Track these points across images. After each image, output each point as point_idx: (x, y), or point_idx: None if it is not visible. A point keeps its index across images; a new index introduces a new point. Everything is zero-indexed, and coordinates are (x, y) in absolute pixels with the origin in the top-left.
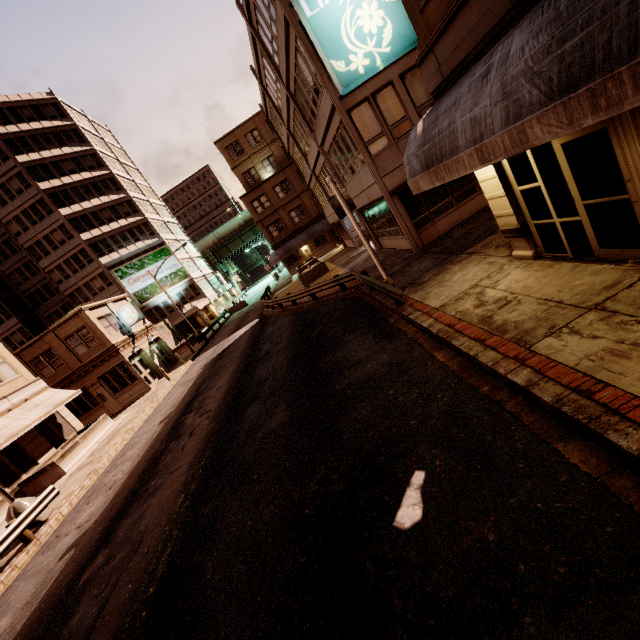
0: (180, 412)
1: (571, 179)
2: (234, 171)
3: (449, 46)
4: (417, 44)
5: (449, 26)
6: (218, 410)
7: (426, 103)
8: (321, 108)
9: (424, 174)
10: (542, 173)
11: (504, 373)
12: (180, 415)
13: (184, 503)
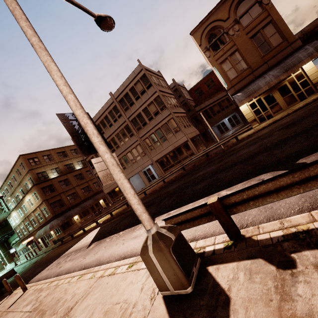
0: (167, 207)
1: (265, 103)
2: (31, 171)
3: (238, 85)
4: (227, 87)
5: (239, 82)
6: (217, 171)
7: (186, 124)
8: (155, 119)
9: (247, 98)
10: (259, 105)
11: (299, 107)
12: (174, 203)
13: (296, 131)
